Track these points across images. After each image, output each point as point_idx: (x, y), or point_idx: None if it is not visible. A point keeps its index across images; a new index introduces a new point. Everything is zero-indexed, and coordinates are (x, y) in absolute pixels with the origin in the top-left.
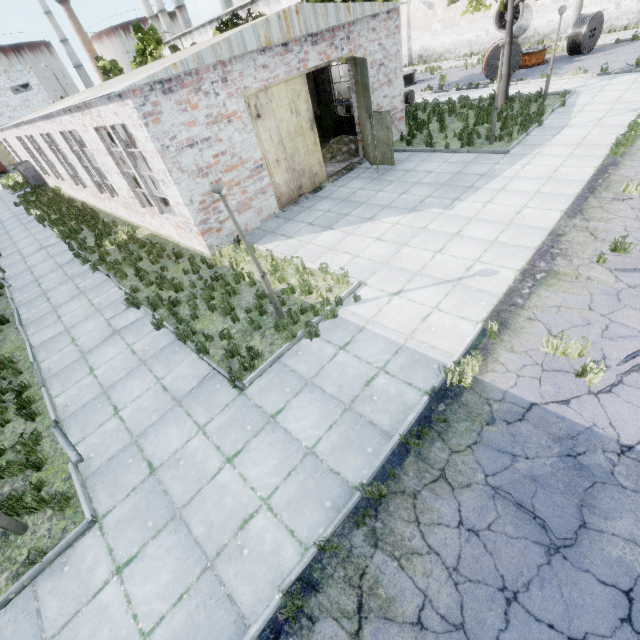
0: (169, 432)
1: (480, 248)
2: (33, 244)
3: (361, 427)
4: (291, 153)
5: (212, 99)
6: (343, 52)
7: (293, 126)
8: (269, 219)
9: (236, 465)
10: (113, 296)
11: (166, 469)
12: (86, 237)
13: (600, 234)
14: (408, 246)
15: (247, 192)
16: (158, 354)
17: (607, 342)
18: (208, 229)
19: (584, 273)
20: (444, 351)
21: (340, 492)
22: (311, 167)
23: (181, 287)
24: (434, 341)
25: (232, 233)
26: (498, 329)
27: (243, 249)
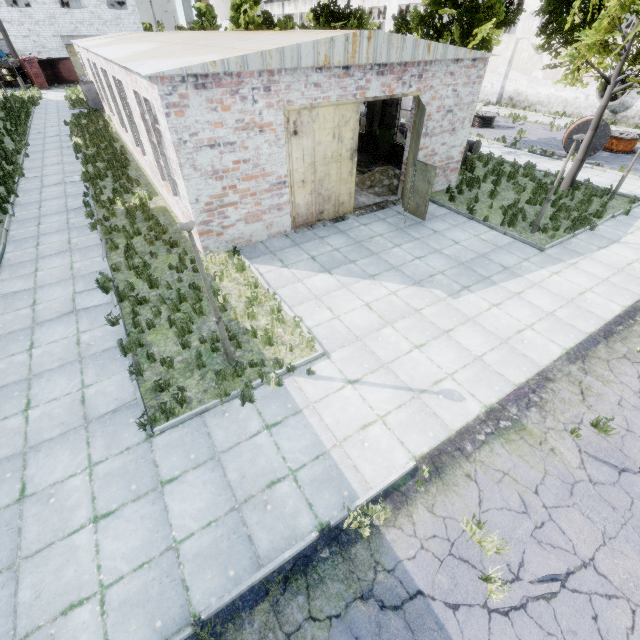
0: (60, 456)
1: (461, 360)
2: (58, 174)
3: (237, 539)
4: (321, 177)
5: (248, 105)
6: (410, 89)
7: (331, 151)
8: (278, 235)
9: (99, 529)
10: (94, 266)
11: (34, 502)
12: (106, 186)
13: (589, 398)
14: (392, 327)
15: (261, 204)
16: (98, 355)
17: (533, 545)
18: (208, 231)
19: (551, 441)
20: (364, 478)
21: (177, 614)
22: (339, 195)
23: (157, 284)
24: (360, 460)
25: (233, 240)
26: (430, 475)
27: (235, 262)
